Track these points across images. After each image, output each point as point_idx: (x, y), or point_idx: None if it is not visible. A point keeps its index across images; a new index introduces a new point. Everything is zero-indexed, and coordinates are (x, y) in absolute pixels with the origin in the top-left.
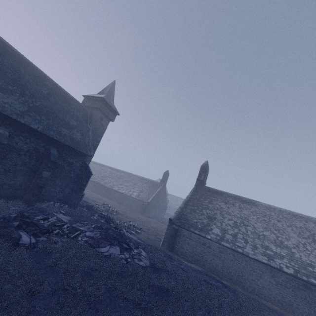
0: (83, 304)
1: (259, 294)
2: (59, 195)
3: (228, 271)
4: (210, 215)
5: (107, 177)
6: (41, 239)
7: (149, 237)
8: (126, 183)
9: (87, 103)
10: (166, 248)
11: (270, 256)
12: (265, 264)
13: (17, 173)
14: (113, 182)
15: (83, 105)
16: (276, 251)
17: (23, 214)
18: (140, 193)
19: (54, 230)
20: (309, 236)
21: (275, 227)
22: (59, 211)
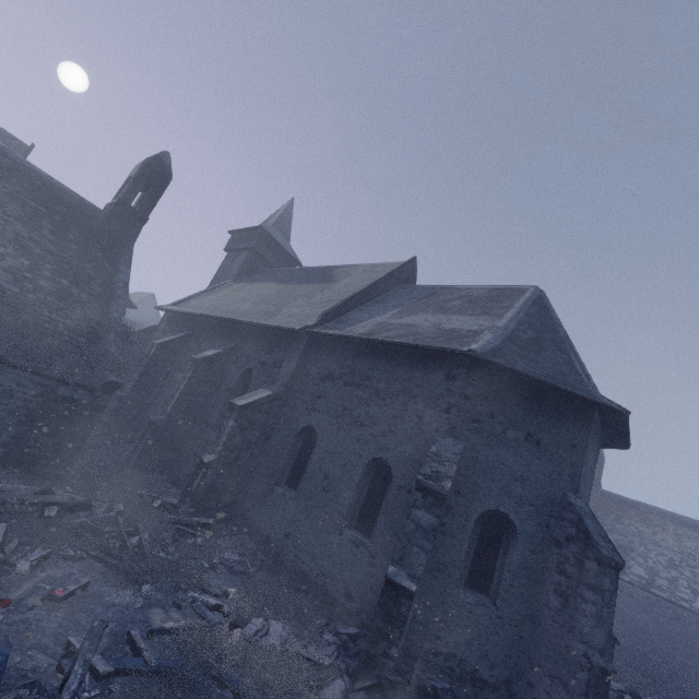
0: None
1: None
2: None
3: (668, 635)
4: (621, 542)
5: None
6: None
7: None
8: None
9: None
10: None
11: None
12: None
13: None
14: None
15: None
16: None
17: None
18: None
19: None
20: None
21: None
22: None
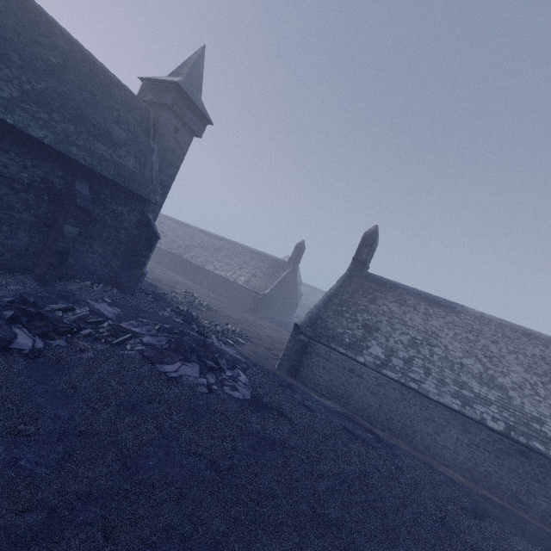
0: (106, 462)
1: (436, 456)
2: (102, 271)
3: (388, 416)
4: (368, 322)
5: (196, 248)
6: (55, 343)
7: (259, 352)
8: (227, 260)
9: (148, 96)
10: (285, 372)
11: (467, 399)
12: (456, 412)
13: (16, 225)
14: (206, 257)
15: (140, 98)
16: (479, 391)
17: (25, 299)
18: (252, 278)
19: (81, 329)
20: (546, 372)
21: (486, 353)
22: (101, 298)
